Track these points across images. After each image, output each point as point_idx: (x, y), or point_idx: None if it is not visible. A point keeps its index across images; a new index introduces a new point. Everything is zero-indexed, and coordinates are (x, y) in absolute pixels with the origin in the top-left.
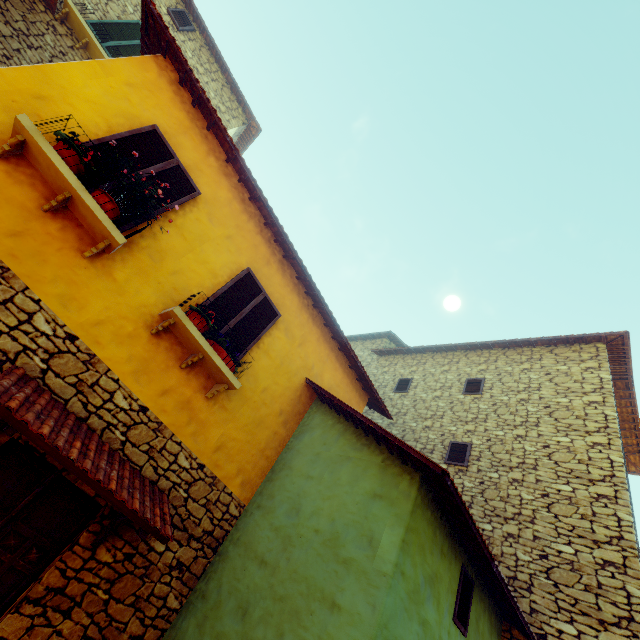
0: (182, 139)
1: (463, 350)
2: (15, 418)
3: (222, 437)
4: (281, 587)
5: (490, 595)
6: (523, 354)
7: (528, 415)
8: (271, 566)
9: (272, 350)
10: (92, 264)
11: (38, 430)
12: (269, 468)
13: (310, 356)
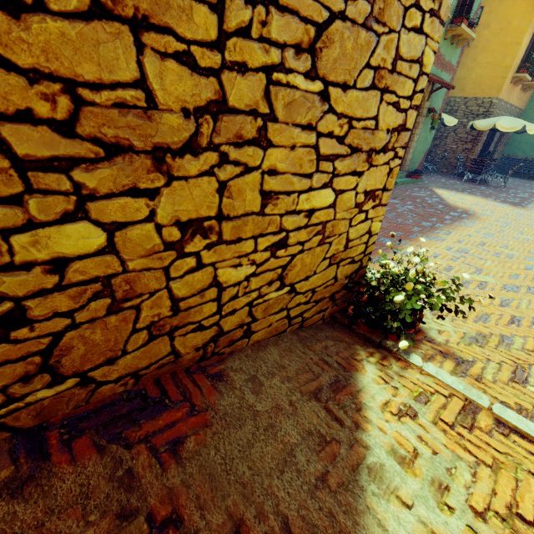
0: None
1: None
2: None
3: (524, 99)
4: None
5: None
6: None
7: None
8: None
9: None
10: (516, 87)
11: None
12: (530, 97)
13: None
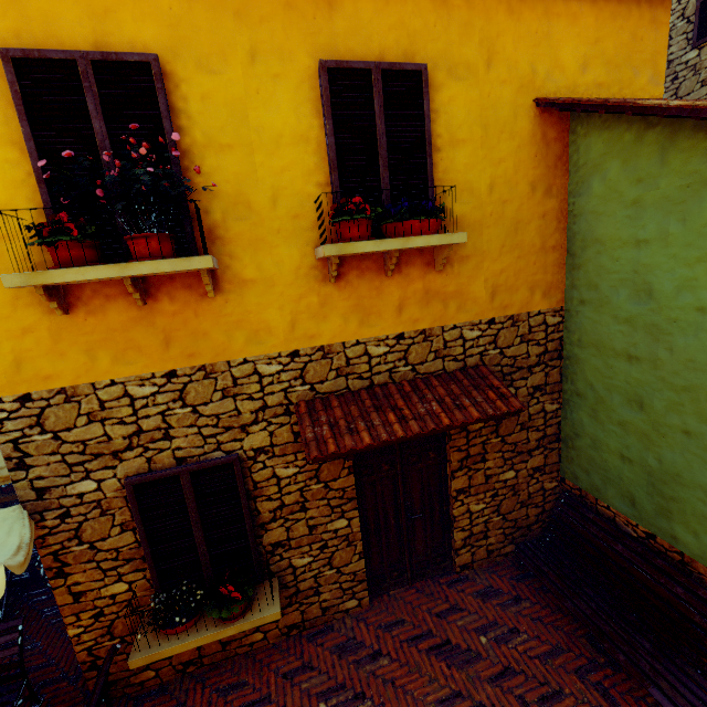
0: (31, 4)
1: None
2: (343, 452)
3: (487, 283)
4: (677, 379)
5: None
6: None
7: None
8: (646, 360)
9: (457, 129)
10: (224, 293)
11: (363, 444)
12: (563, 255)
13: (516, 59)
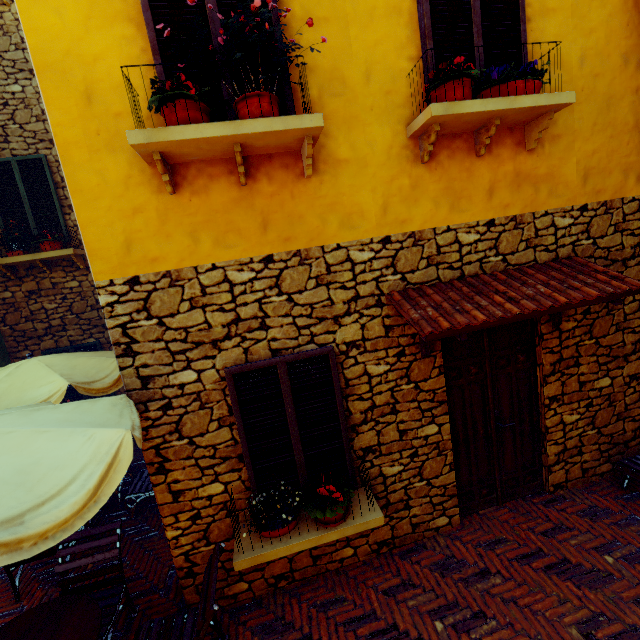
0: None
1: None
2: (457, 329)
3: (579, 165)
4: None
5: None
6: None
7: None
8: None
9: None
10: (319, 174)
11: (477, 321)
12: None
13: None
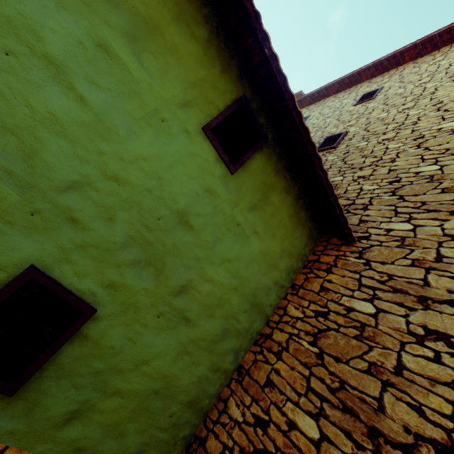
0: None
1: (368, 79)
2: None
3: None
4: None
5: (304, 190)
6: (438, 53)
7: (424, 91)
8: None
9: None
10: None
11: None
12: None
13: None
